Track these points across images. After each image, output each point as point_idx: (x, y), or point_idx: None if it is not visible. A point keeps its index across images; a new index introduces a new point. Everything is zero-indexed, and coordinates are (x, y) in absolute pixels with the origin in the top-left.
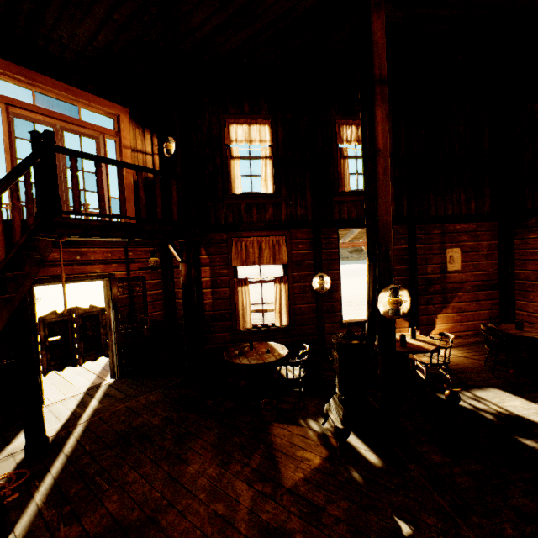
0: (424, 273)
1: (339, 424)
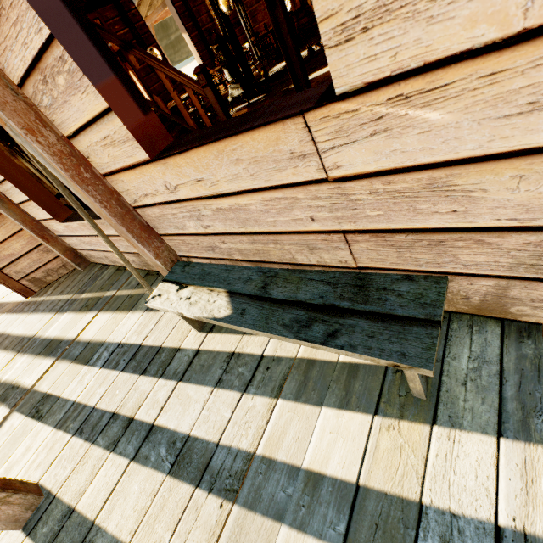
0: (204, 25)
1: (242, 92)
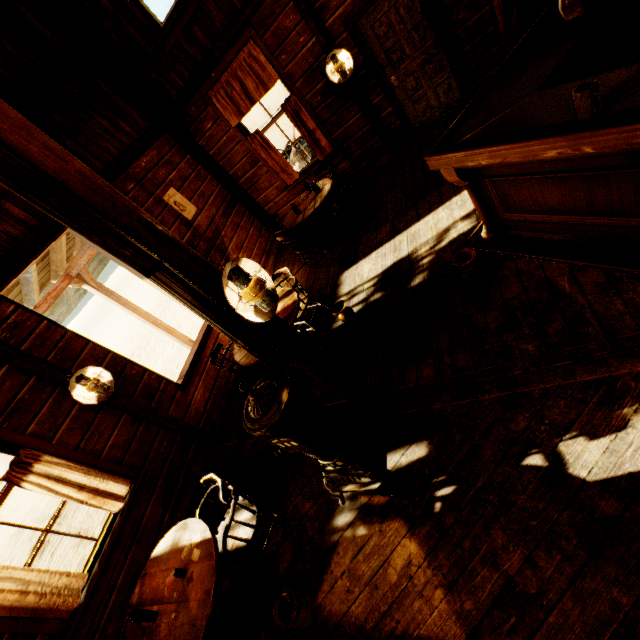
0: None
1: (374, 484)
